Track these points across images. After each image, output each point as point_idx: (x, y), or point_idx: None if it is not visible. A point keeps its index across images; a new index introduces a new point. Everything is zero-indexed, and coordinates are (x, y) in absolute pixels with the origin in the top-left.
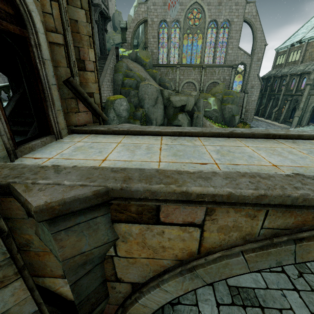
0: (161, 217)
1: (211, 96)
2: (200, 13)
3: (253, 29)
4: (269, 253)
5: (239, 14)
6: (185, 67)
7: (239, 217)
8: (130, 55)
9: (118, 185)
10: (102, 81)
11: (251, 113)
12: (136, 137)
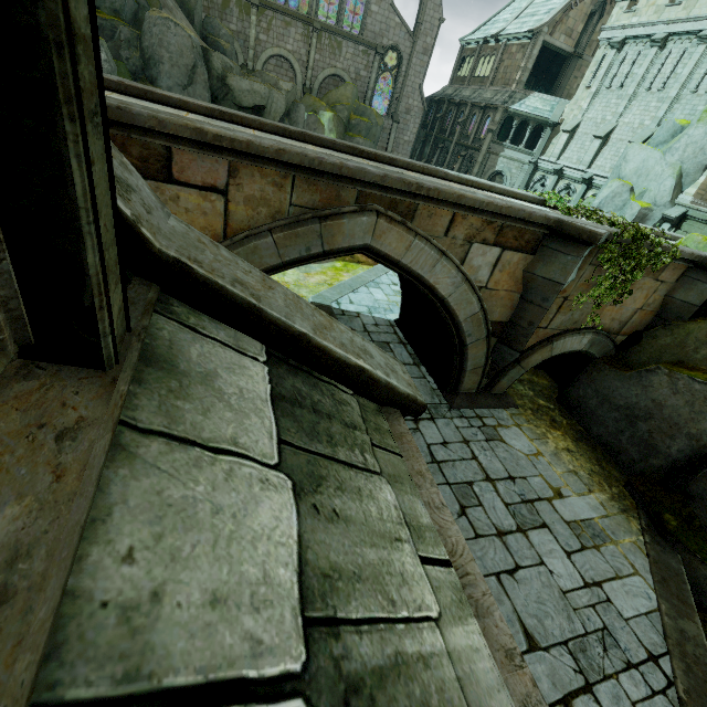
0: (174, 172)
1: (326, 107)
2: None
3: None
4: (298, 234)
5: None
6: (273, 12)
7: (266, 185)
8: None
9: (114, 103)
10: None
11: None
12: (137, 100)
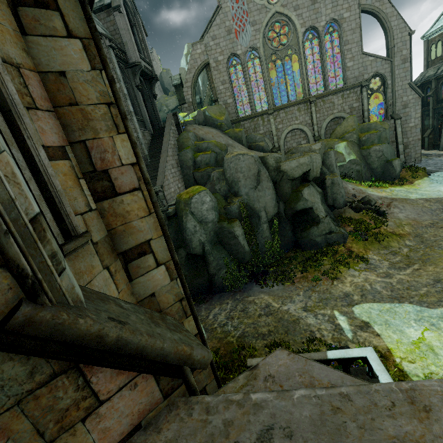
0: None
1: (338, 141)
2: (286, 24)
3: (381, 17)
4: None
5: (350, 5)
6: (282, 110)
7: None
8: (195, 118)
9: None
10: (163, 170)
11: (416, 147)
12: None
